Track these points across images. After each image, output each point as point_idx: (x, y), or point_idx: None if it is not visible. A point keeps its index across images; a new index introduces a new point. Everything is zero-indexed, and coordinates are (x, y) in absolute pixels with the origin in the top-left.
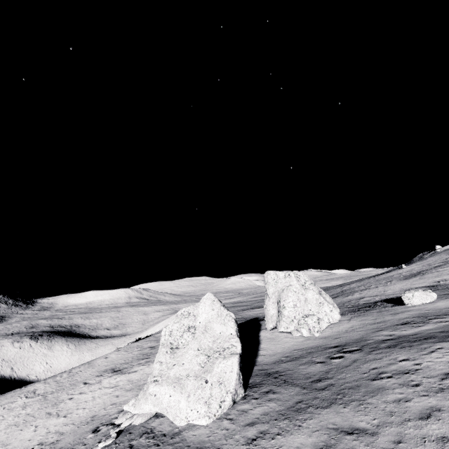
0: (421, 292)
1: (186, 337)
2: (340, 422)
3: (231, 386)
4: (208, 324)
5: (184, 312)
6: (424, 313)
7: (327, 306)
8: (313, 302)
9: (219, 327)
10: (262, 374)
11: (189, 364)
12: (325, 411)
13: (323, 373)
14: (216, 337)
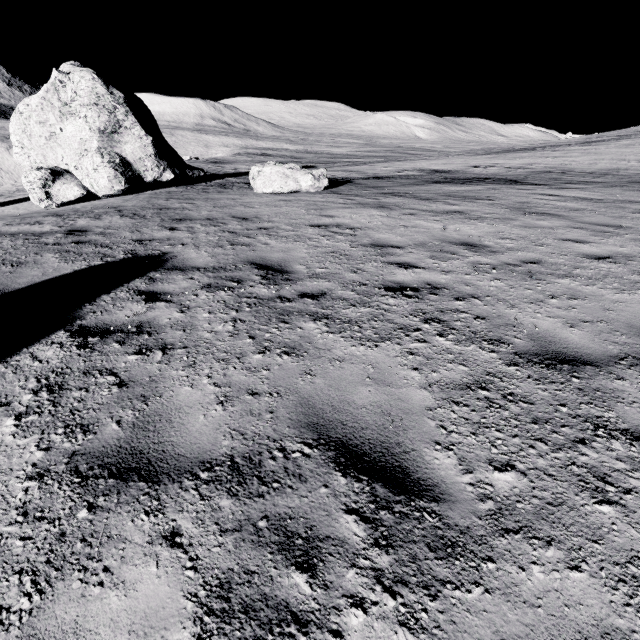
0: (283, 170)
1: None
2: None
3: None
4: None
5: None
6: (154, 207)
7: (91, 159)
8: (72, 145)
9: None
10: None
11: None
12: None
13: None
14: None
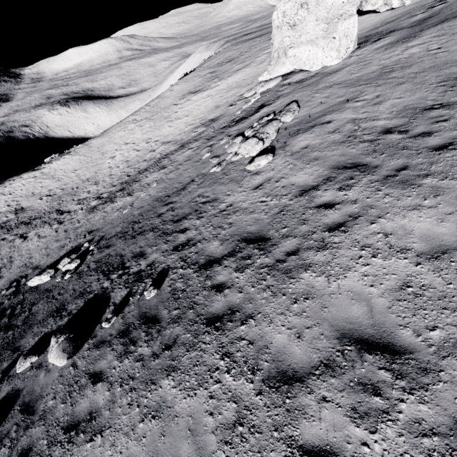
0: None
1: (301, 13)
2: (453, 24)
3: (353, 38)
4: None
5: None
6: None
7: None
8: None
9: None
10: (362, 38)
11: (314, 32)
12: (438, 25)
13: (427, 16)
14: (328, 9)
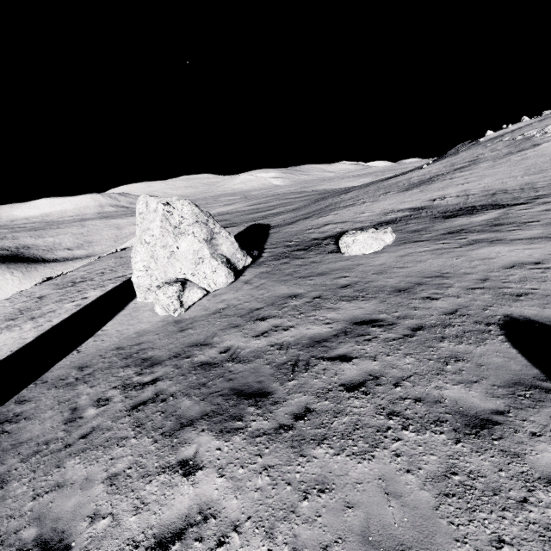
0: (370, 235)
1: None
2: None
3: None
4: None
5: None
6: (331, 287)
7: (209, 264)
8: (188, 257)
9: None
10: None
11: None
12: None
13: (29, 455)
14: None
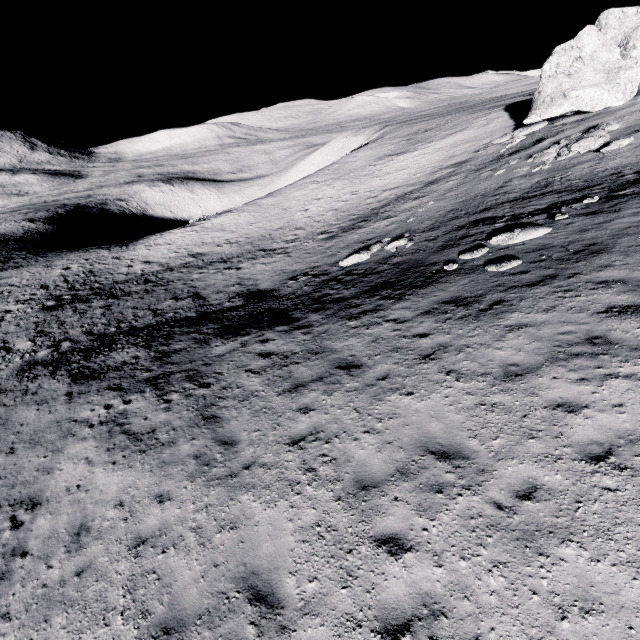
0: None
1: (577, 65)
2: None
3: (637, 84)
4: (593, 54)
5: (564, 48)
6: None
7: None
8: None
9: (605, 56)
10: None
11: (594, 79)
12: None
13: None
14: (603, 64)
